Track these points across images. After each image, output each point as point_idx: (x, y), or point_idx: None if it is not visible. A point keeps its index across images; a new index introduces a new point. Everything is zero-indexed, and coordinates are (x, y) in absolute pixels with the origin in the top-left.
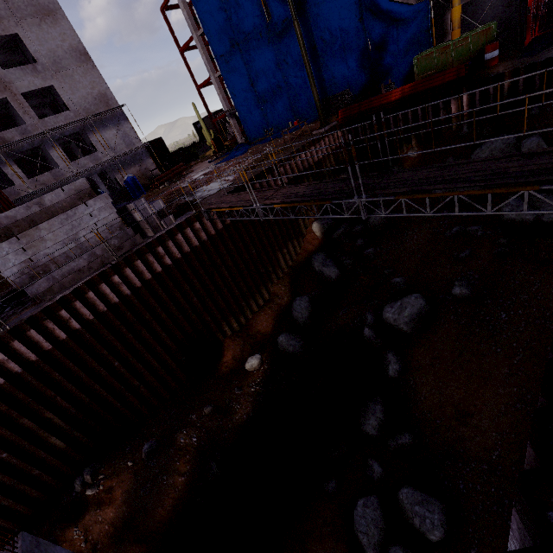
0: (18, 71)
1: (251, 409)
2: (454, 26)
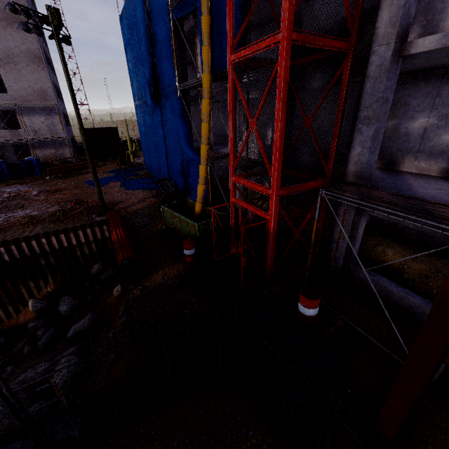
0: None
1: None
2: (197, 198)
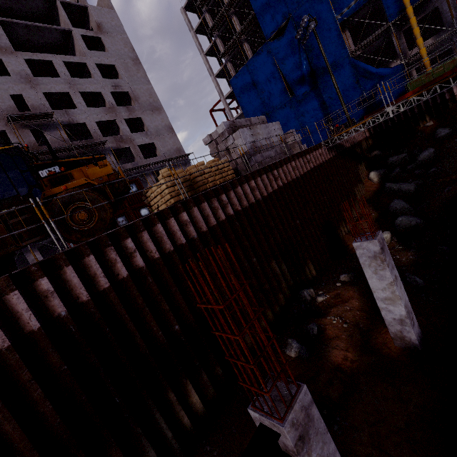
0: (138, 134)
1: (412, 253)
2: (427, 67)
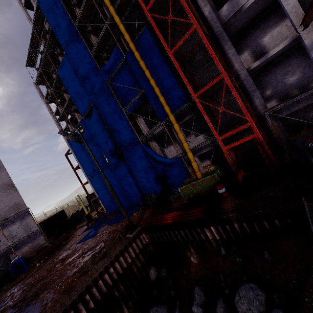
0: None
1: None
2: (196, 171)
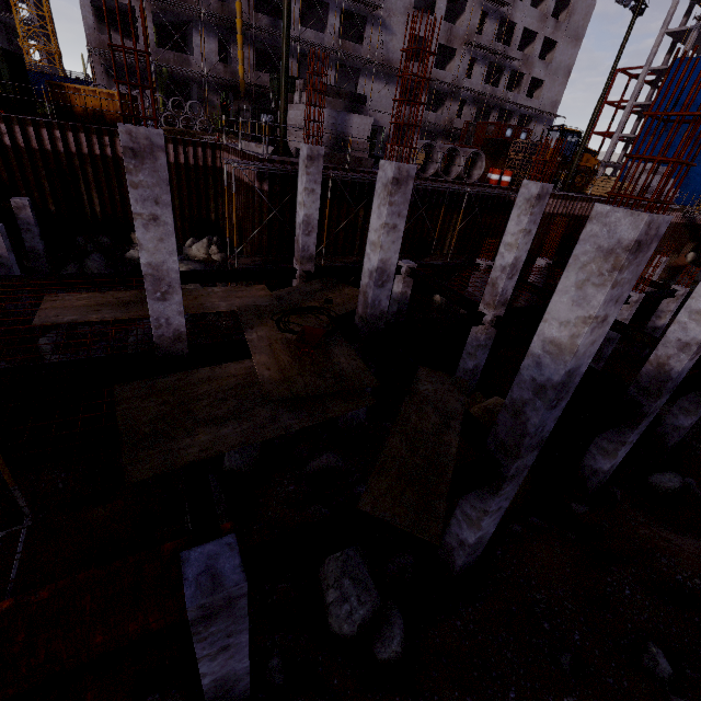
0: (541, 63)
1: None
2: None
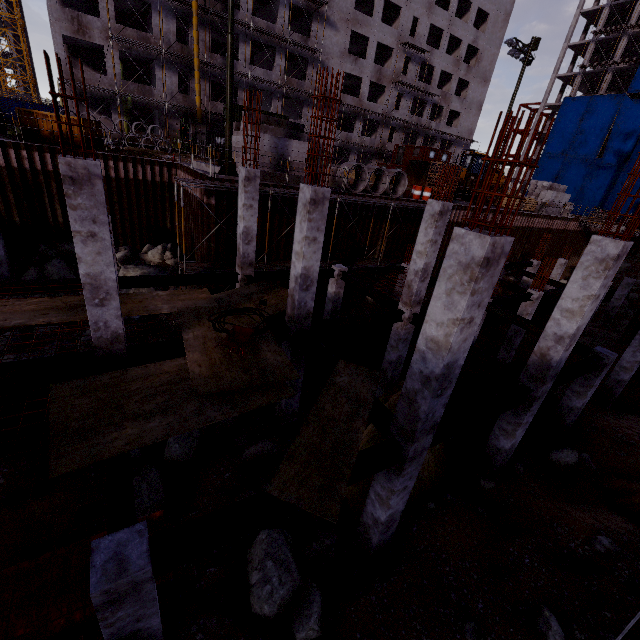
0: (457, 98)
1: None
2: None
